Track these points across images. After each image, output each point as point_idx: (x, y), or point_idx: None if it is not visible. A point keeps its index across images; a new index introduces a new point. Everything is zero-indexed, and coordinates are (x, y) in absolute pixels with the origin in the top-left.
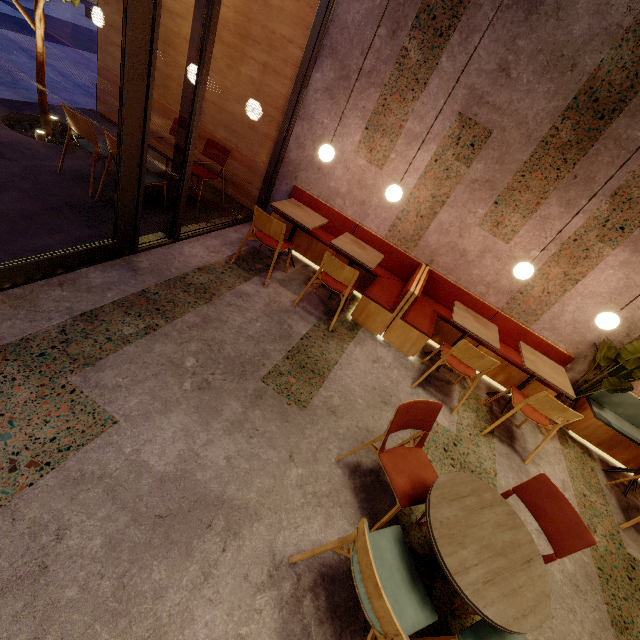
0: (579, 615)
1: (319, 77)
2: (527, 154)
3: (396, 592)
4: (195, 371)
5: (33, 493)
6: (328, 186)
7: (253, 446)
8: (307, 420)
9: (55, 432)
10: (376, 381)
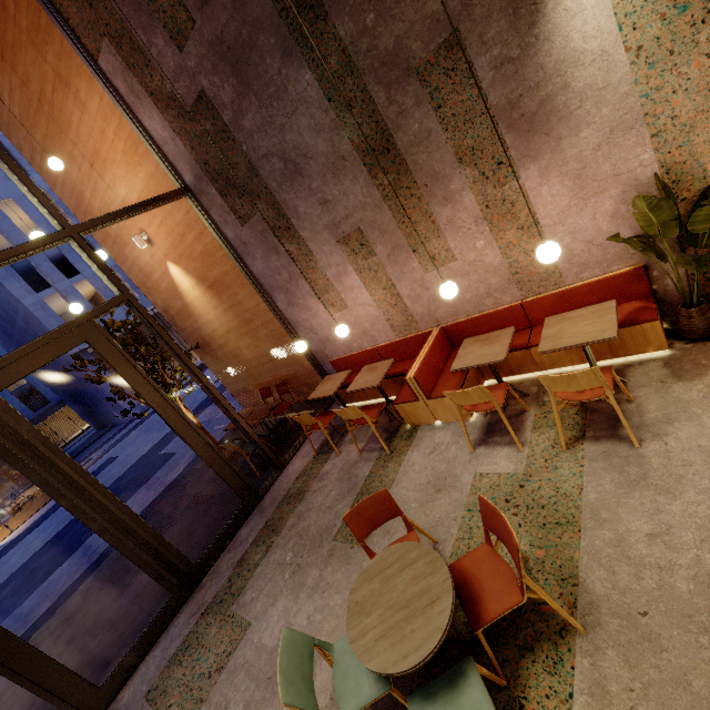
0: None
1: (280, 303)
2: (388, 212)
3: (359, 676)
4: (292, 561)
5: (217, 687)
6: (342, 344)
7: (325, 599)
8: (365, 553)
9: (225, 646)
10: (431, 473)
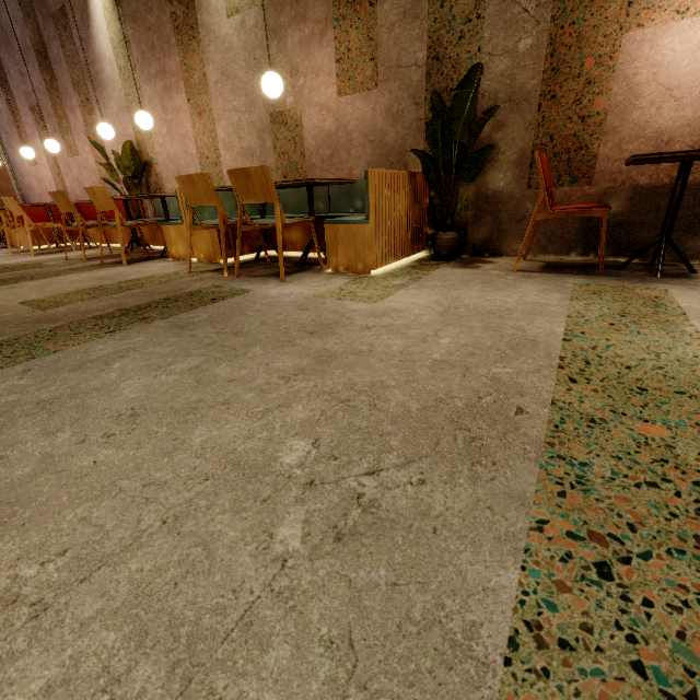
0: None
1: (5, 141)
2: (50, 102)
3: None
4: None
5: None
6: (37, 194)
7: None
8: None
9: None
10: None
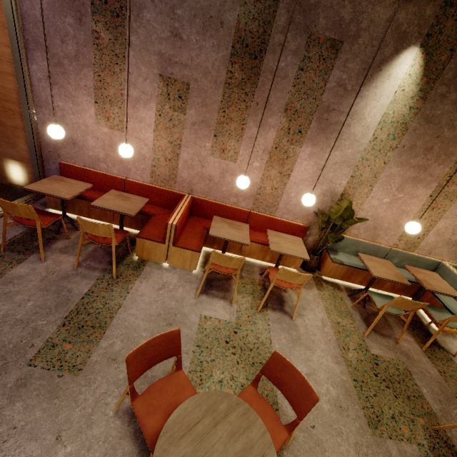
0: (345, 433)
1: (36, 68)
2: (220, 95)
3: None
4: None
5: None
6: (88, 155)
7: (6, 452)
8: (82, 383)
9: None
10: (161, 307)
